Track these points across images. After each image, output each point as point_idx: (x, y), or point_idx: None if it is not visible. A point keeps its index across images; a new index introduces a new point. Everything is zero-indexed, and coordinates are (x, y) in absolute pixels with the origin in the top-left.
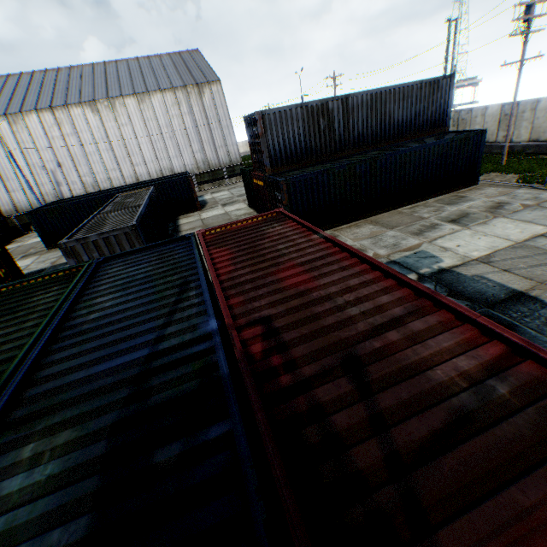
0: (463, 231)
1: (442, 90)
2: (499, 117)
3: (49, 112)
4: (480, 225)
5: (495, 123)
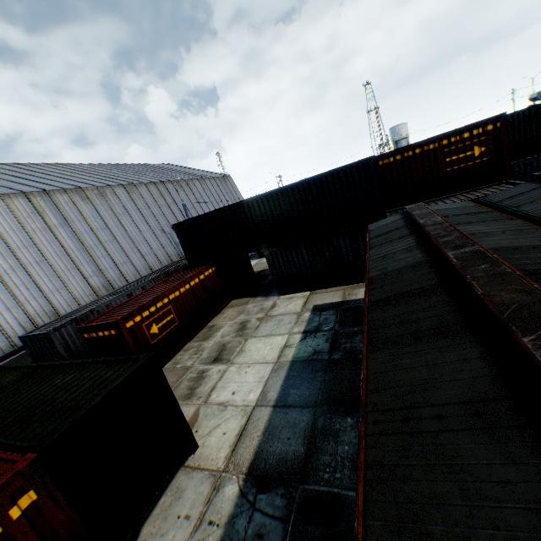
0: None
1: None
2: None
3: (153, 185)
4: None
5: None
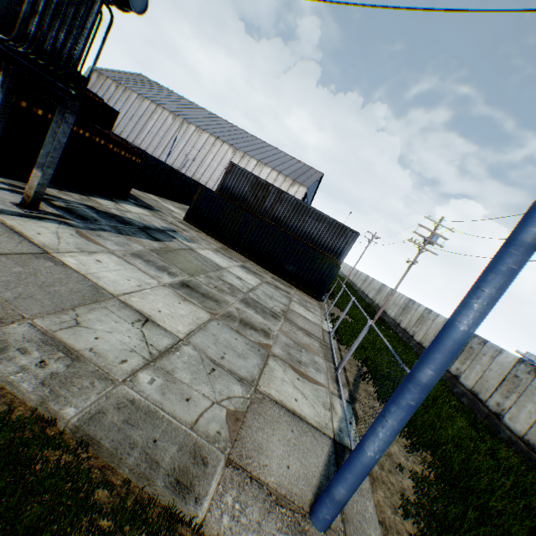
0: (231, 263)
1: (347, 236)
2: (420, 316)
3: (215, 138)
4: (244, 271)
5: (416, 319)
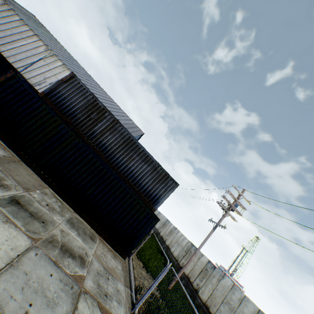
0: None
1: (167, 184)
2: (204, 267)
3: None
4: (1, 215)
5: (200, 269)
